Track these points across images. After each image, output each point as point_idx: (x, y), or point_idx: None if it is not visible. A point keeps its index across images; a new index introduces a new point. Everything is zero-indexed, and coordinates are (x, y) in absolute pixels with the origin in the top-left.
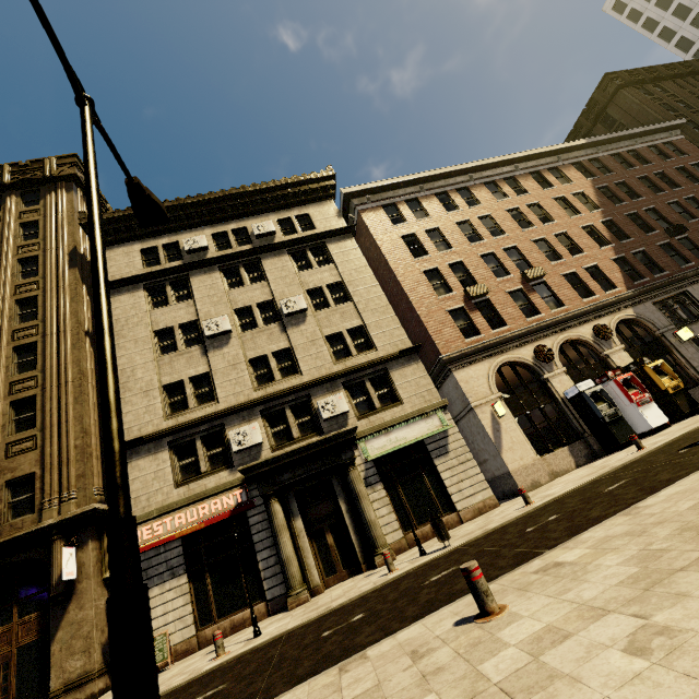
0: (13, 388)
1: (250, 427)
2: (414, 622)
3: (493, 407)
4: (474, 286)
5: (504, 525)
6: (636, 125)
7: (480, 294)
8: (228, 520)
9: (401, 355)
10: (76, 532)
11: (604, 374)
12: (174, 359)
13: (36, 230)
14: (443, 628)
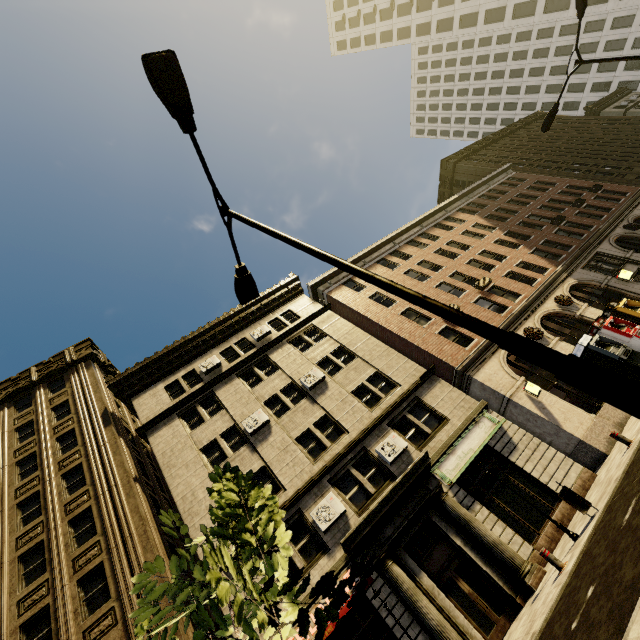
0: (77, 564)
1: (327, 499)
2: None
3: (525, 391)
4: None
5: (630, 464)
6: (479, 178)
7: None
8: (351, 614)
9: (423, 380)
10: None
11: (591, 326)
12: None
13: (67, 409)
14: None
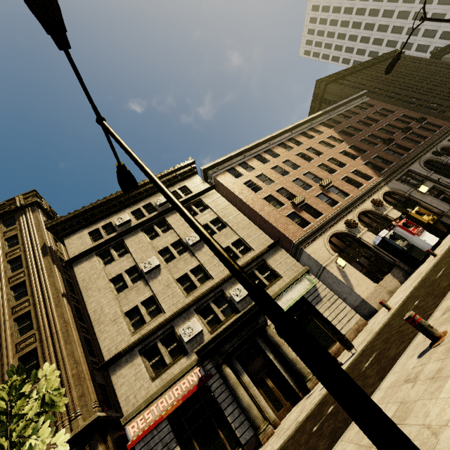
0: (18, 347)
1: (191, 322)
2: (382, 380)
3: (336, 263)
4: (296, 198)
5: (384, 325)
6: (342, 99)
7: (300, 201)
8: (196, 393)
9: (269, 248)
10: (87, 441)
11: (390, 224)
12: (127, 294)
13: (16, 240)
14: (412, 363)
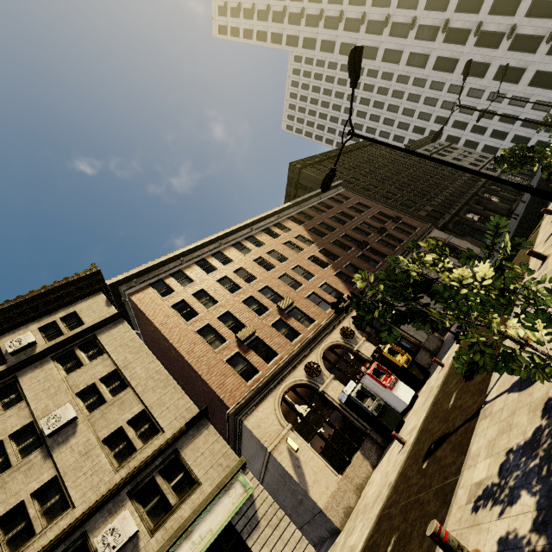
0: None
1: None
2: None
3: (288, 443)
4: (242, 330)
5: None
6: (318, 187)
7: (248, 335)
8: None
9: (189, 427)
10: None
11: (359, 370)
12: None
13: None
14: None
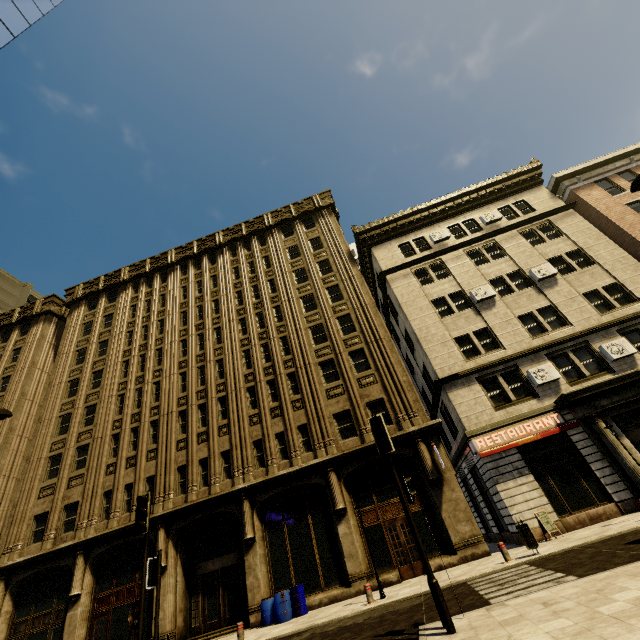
0: (346, 344)
1: (545, 366)
2: None
3: None
4: None
5: None
6: None
7: None
8: (549, 437)
9: None
10: (428, 439)
11: None
12: (454, 319)
13: (319, 243)
14: None
